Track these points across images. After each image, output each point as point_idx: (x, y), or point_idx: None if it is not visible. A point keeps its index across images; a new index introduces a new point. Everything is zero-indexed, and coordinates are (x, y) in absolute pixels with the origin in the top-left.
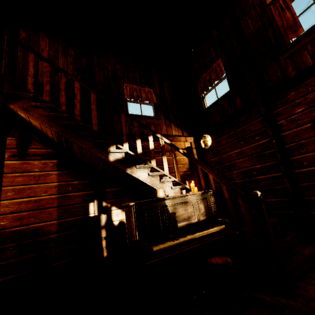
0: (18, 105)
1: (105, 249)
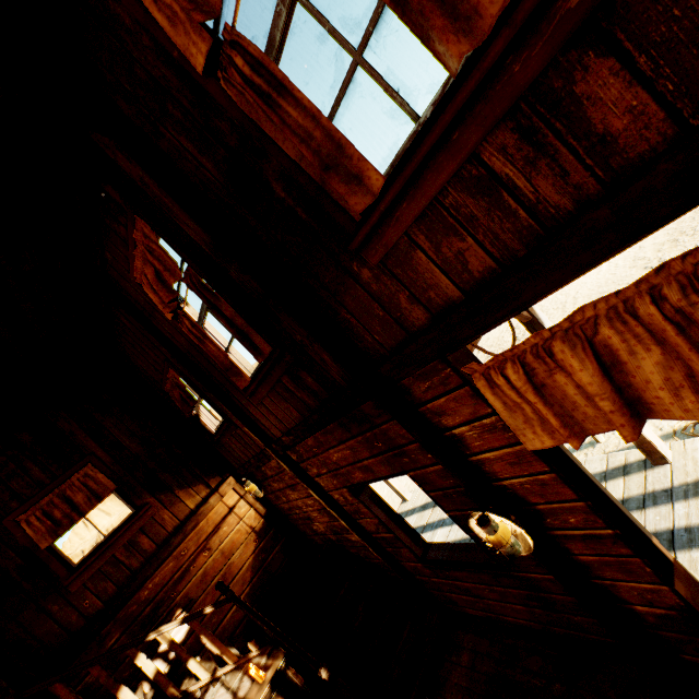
0: None
1: None
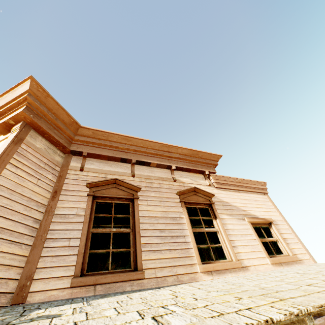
0: None
1: None
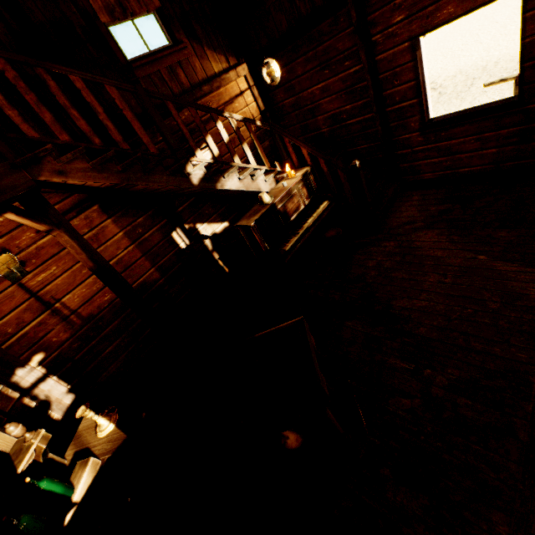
0: (48, 172)
1: (224, 267)
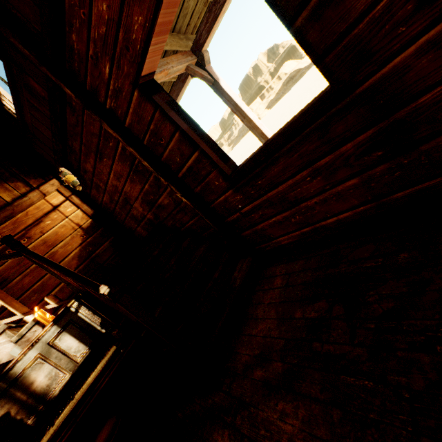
0: None
1: None
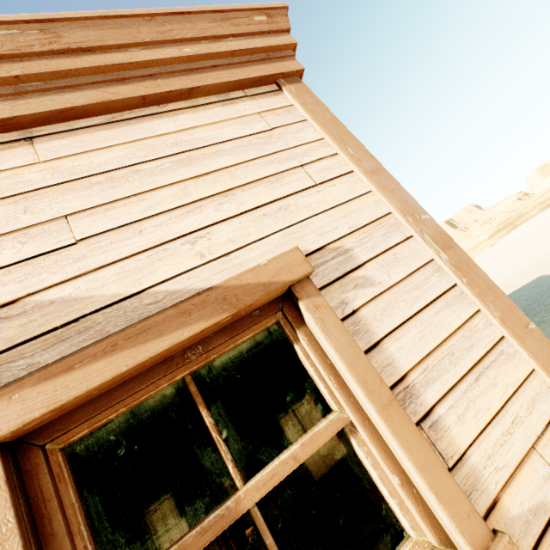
0: None
1: None
